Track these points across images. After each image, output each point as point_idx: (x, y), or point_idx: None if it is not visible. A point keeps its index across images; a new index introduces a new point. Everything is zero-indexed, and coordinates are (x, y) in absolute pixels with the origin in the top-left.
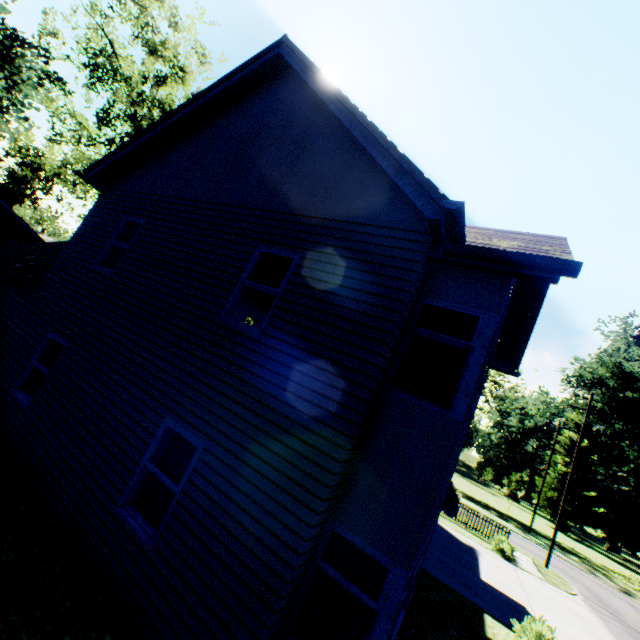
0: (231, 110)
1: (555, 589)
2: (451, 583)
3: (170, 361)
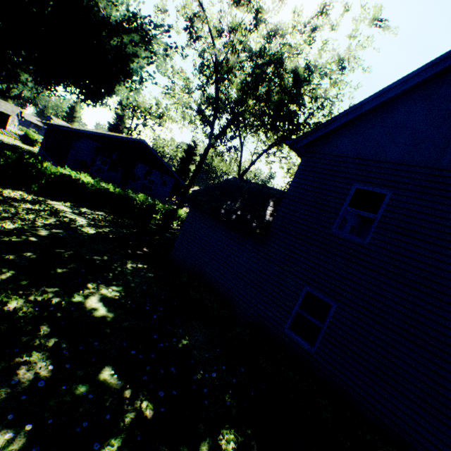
0: None
1: None
2: None
3: None
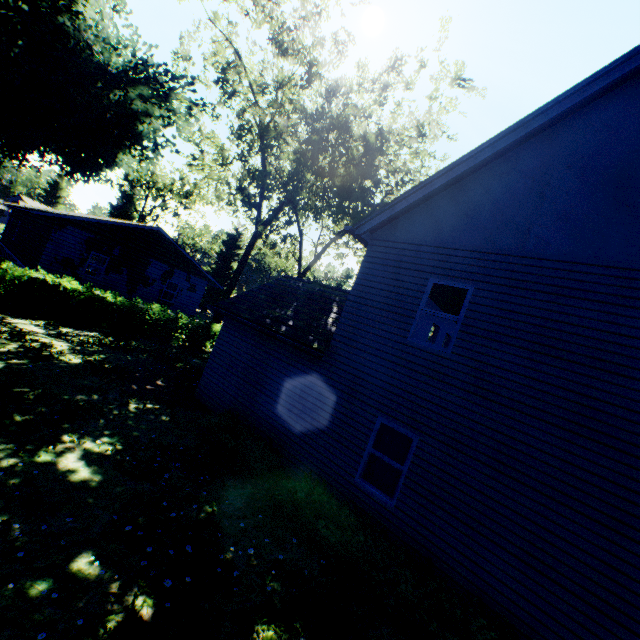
0: (564, 128)
1: None
2: None
3: None
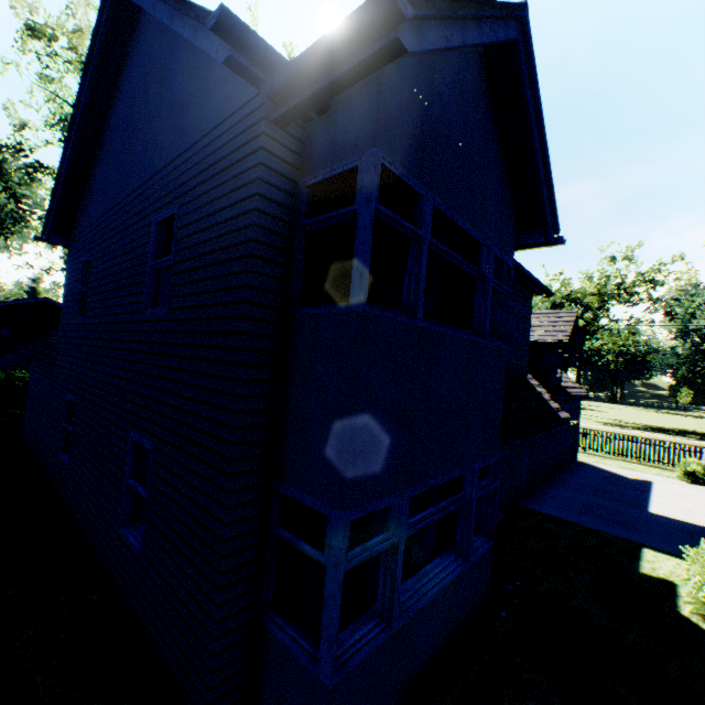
0: (116, 93)
1: None
2: (596, 525)
3: (124, 377)
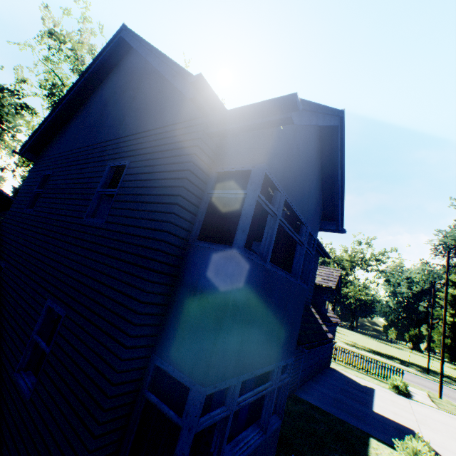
0: (102, 85)
1: (447, 414)
2: (342, 416)
3: (54, 259)
